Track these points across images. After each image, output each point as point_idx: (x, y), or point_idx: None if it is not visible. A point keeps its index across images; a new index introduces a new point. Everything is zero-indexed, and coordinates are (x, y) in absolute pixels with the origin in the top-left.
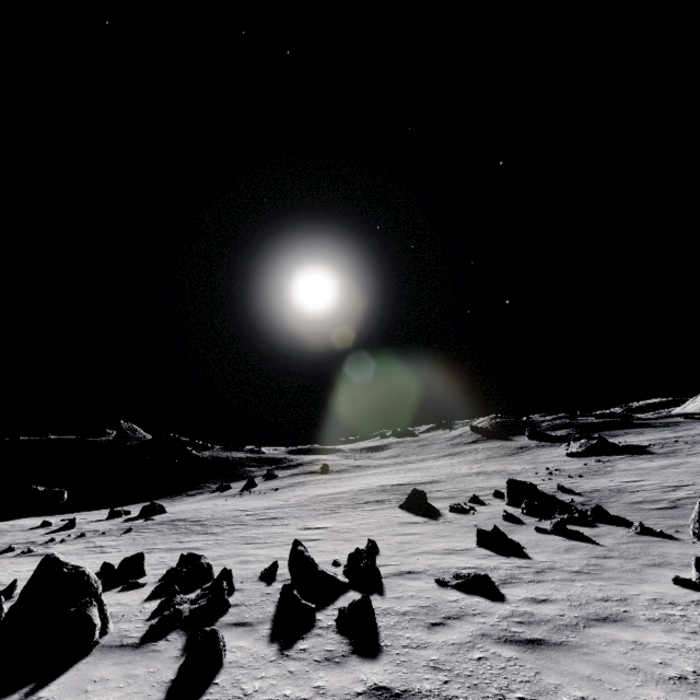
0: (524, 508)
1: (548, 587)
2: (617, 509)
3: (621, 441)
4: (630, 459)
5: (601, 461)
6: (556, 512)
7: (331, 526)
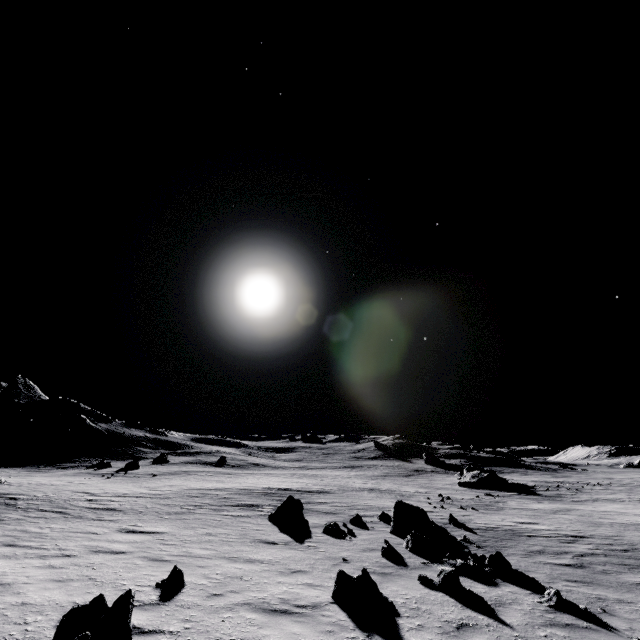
0: (410, 541)
1: None
2: (516, 558)
3: (509, 478)
4: (519, 498)
5: (491, 494)
6: (446, 552)
7: (165, 532)
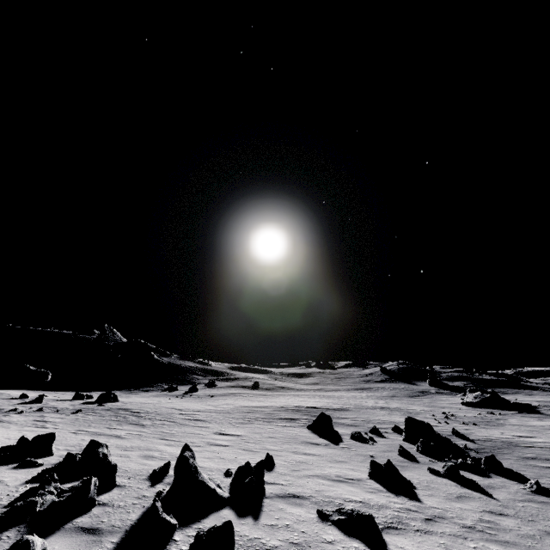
0: (419, 446)
1: (437, 542)
2: (510, 461)
3: (512, 398)
4: (520, 416)
5: (493, 413)
6: (449, 455)
7: (243, 435)
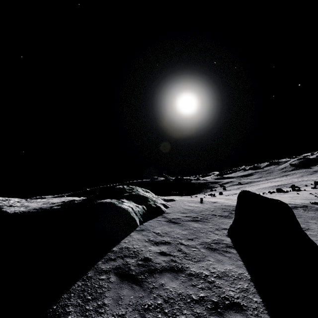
0: None
1: None
2: None
3: None
4: None
5: None
6: None
7: None
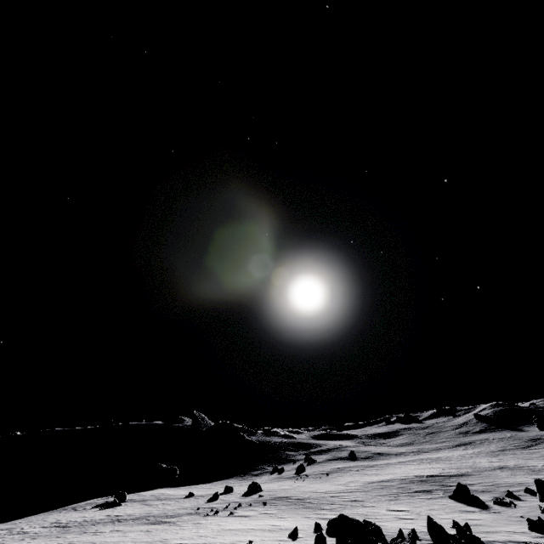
0: None
1: None
2: None
3: None
4: None
5: None
6: None
7: (409, 510)
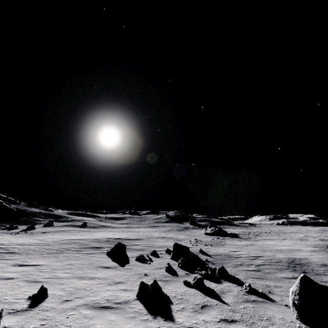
0: (180, 263)
1: None
2: (230, 268)
3: (227, 230)
4: (231, 239)
5: (219, 238)
6: (197, 267)
7: (43, 264)
